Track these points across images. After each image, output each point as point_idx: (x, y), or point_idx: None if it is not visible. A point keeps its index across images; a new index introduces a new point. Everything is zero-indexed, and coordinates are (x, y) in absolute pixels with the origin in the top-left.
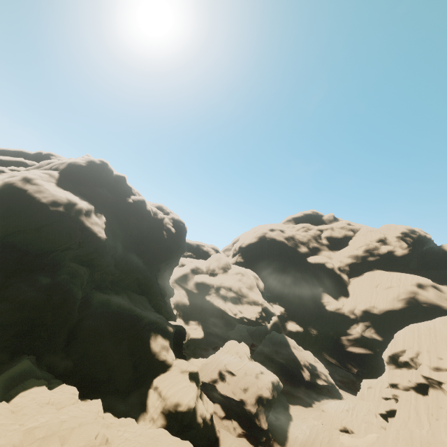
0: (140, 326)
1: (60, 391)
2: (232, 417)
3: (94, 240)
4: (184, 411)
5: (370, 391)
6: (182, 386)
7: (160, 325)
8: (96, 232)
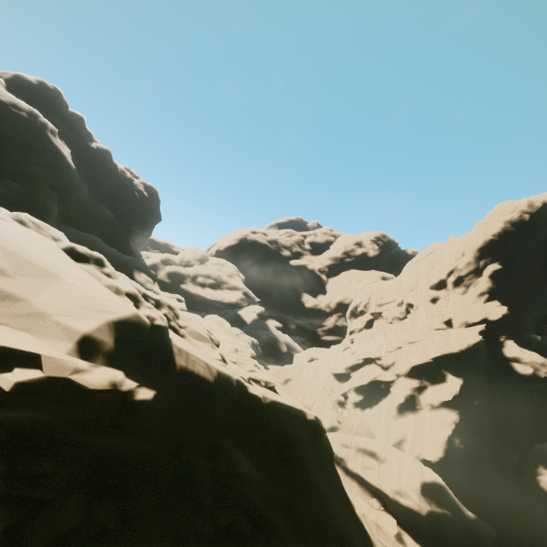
0: (121, 262)
1: None
2: None
3: (63, 164)
4: None
5: None
6: (172, 301)
7: (142, 266)
8: (65, 155)
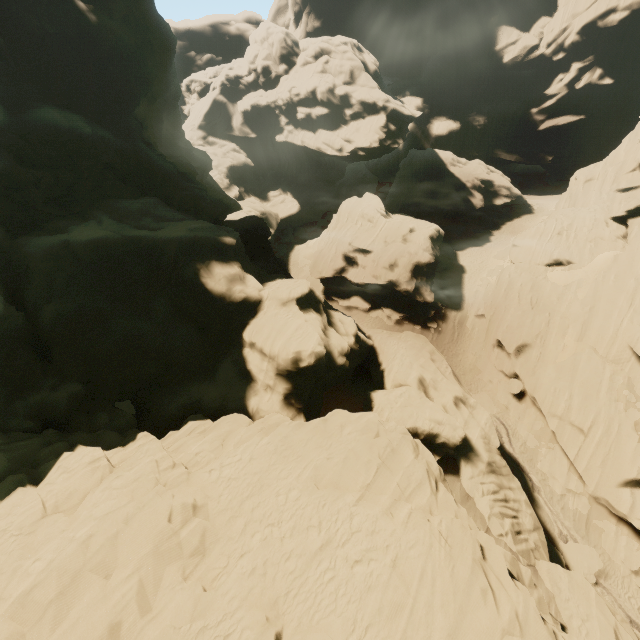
0: (168, 263)
1: (60, 475)
2: (382, 305)
3: None
4: (311, 365)
5: (589, 186)
6: (293, 330)
7: (204, 243)
8: None
